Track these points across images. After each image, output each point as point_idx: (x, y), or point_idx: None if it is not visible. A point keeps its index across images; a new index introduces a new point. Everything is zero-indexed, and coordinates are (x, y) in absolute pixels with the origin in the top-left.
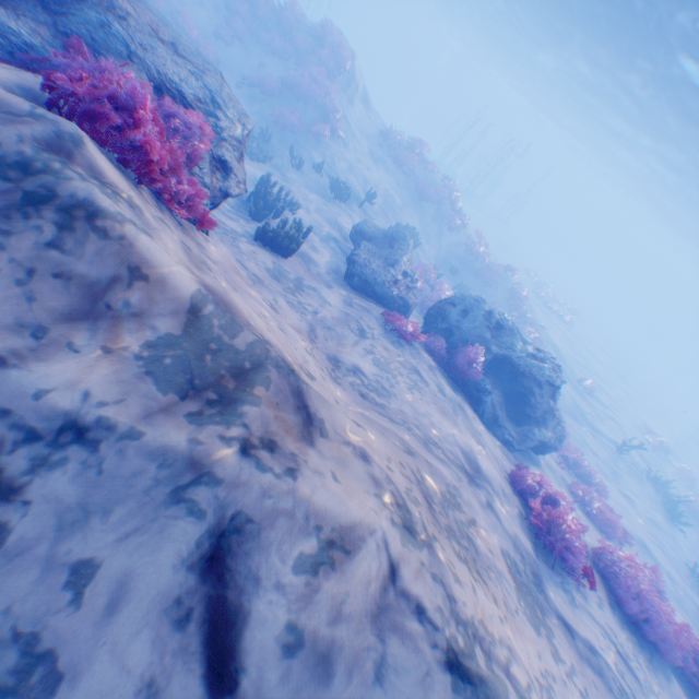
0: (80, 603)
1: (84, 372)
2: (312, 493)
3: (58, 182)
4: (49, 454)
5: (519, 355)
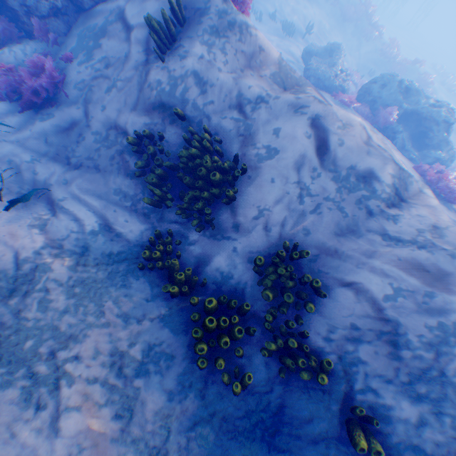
0: (277, 138)
1: (257, 82)
2: (336, 112)
3: (235, 17)
4: (254, 107)
5: (422, 107)
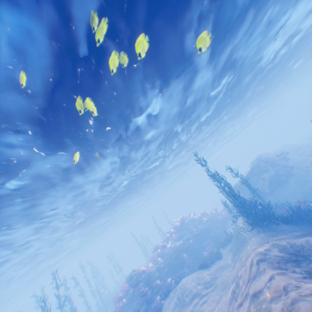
0: None
1: None
2: None
3: None
4: None
5: None
